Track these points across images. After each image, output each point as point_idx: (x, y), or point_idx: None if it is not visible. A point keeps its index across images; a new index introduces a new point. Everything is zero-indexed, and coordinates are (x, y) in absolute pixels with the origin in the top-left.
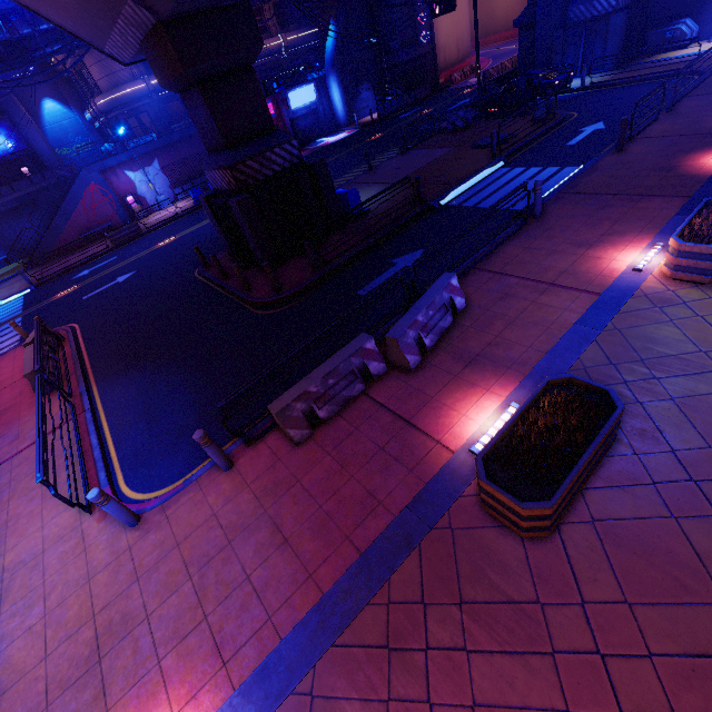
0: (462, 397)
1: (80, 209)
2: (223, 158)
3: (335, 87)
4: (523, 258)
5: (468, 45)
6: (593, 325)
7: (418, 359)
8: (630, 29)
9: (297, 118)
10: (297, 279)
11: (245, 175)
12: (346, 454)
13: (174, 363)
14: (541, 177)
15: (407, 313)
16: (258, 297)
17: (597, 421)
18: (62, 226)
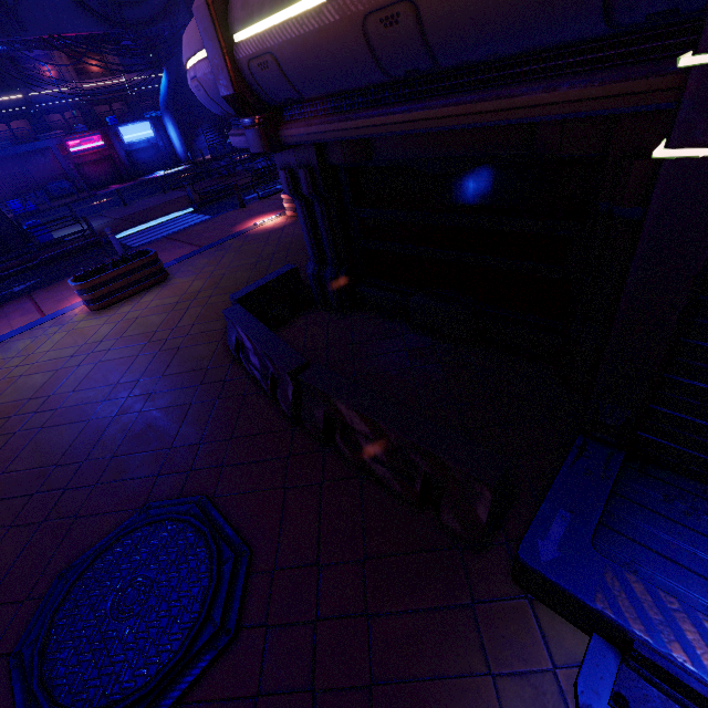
0: None
1: None
2: None
3: (170, 126)
4: (62, 288)
5: None
6: (1, 339)
7: None
8: None
9: (135, 150)
10: None
11: None
12: None
13: None
14: (190, 223)
15: None
16: None
17: None
18: None
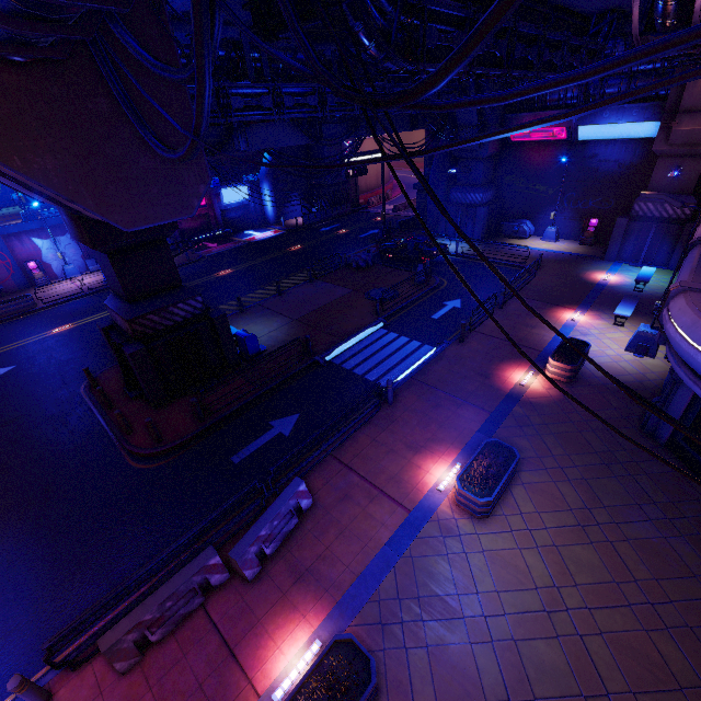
0: (282, 623)
1: None
2: (124, 309)
3: (267, 192)
4: (369, 452)
5: (387, 174)
6: (397, 549)
7: (258, 569)
8: (491, 217)
9: (229, 209)
10: (180, 429)
11: (144, 326)
12: (167, 691)
13: (25, 524)
14: (406, 350)
15: (253, 526)
16: (137, 445)
17: (358, 692)
18: None
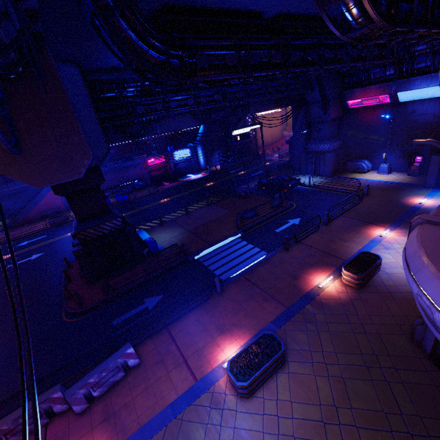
0: None
1: (44, 201)
2: (76, 226)
3: (200, 151)
4: (190, 329)
5: (280, 135)
6: (175, 410)
7: (86, 406)
8: (338, 159)
9: (178, 163)
10: (95, 298)
11: (85, 235)
12: None
13: None
14: (248, 254)
15: (87, 374)
16: (70, 306)
17: None
18: (31, 209)
